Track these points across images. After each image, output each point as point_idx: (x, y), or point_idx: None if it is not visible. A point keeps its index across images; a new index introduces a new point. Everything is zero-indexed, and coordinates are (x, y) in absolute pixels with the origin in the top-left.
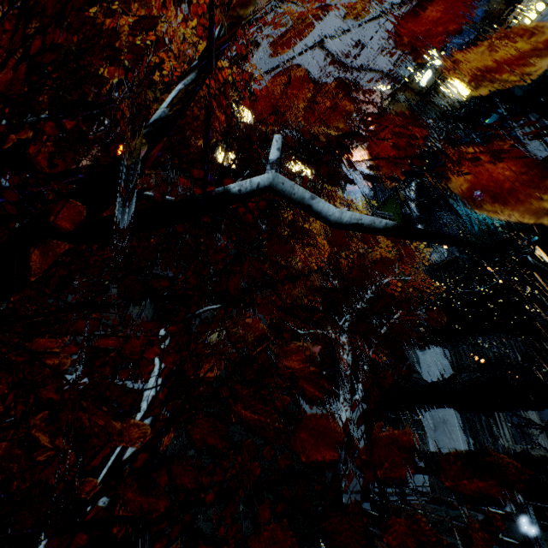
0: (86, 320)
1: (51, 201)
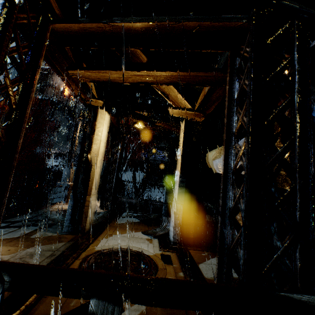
0: (65, 143)
1: (46, 101)
